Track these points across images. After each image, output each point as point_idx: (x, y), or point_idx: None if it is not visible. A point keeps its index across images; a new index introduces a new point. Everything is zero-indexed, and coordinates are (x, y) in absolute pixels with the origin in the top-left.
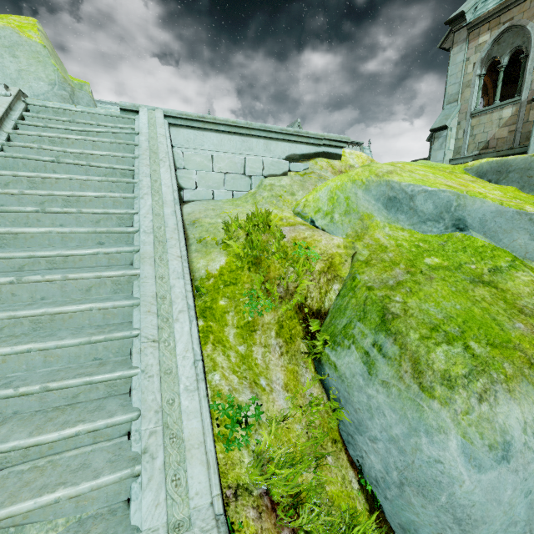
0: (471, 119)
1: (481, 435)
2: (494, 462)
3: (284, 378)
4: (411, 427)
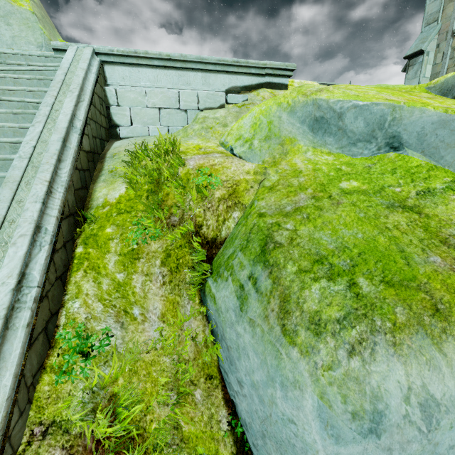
0: (453, 39)
1: (345, 398)
2: (357, 435)
3: (163, 308)
4: (269, 376)
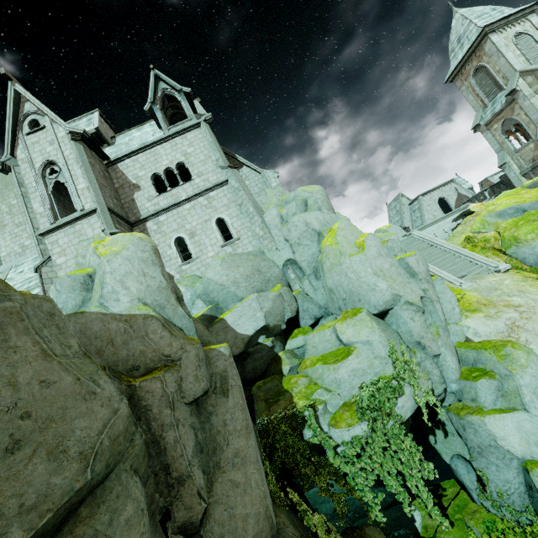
0: (516, 154)
1: None
2: None
3: (501, 260)
4: (531, 249)
